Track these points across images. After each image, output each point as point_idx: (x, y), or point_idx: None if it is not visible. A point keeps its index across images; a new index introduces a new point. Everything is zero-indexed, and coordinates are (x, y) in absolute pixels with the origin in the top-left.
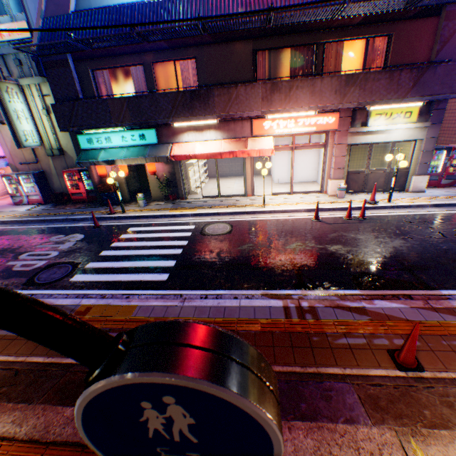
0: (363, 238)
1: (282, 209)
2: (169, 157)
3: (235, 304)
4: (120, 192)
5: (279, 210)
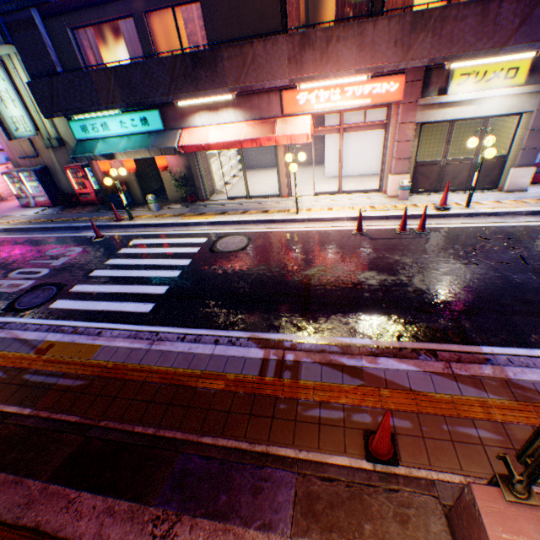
0: (409, 262)
1: (319, 216)
2: (178, 149)
3: (208, 351)
4: (123, 195)
5: (315, 218)
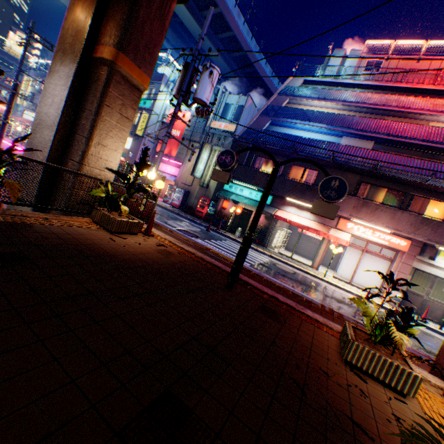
0: None
1: (338, 284)
2: (272, 215)
3: (291, 288)
4: (230, 220)
5: (335, 284)
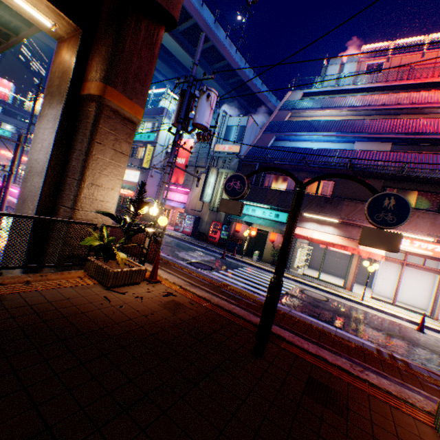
0: None
1: (381, 308)
2: None
3: (331, 328)
4: (246, 243)
5: (377, 308)
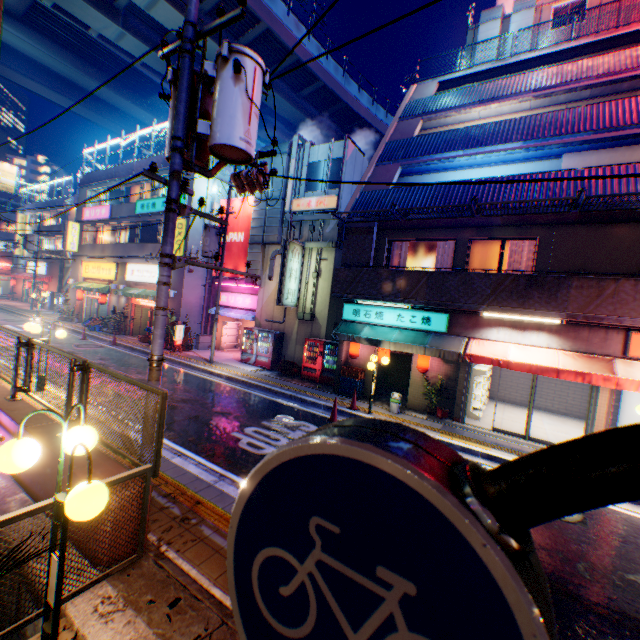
0: None
1: None
2: (461, 355)
3: None
4: (373, 383)
5: None
